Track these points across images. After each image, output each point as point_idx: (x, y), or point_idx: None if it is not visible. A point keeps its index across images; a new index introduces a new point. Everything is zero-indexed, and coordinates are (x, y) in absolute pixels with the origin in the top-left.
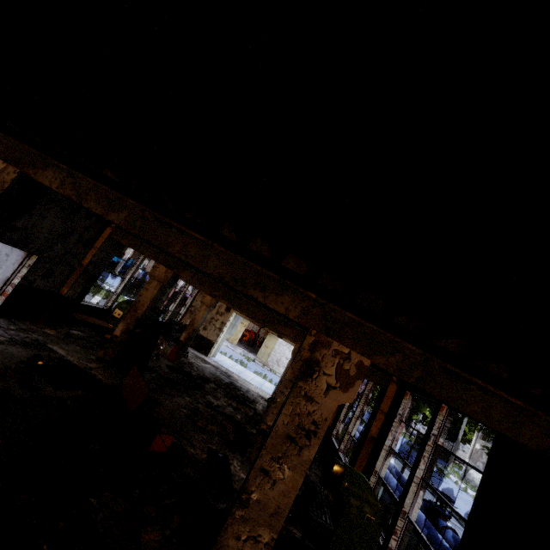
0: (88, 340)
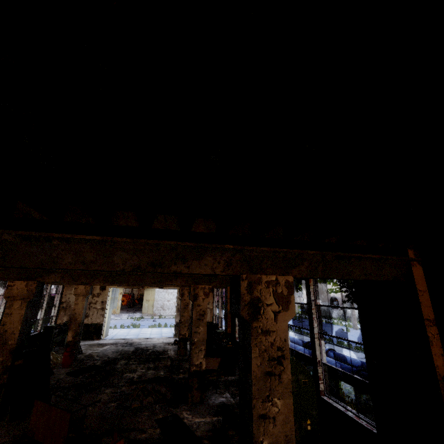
0: None
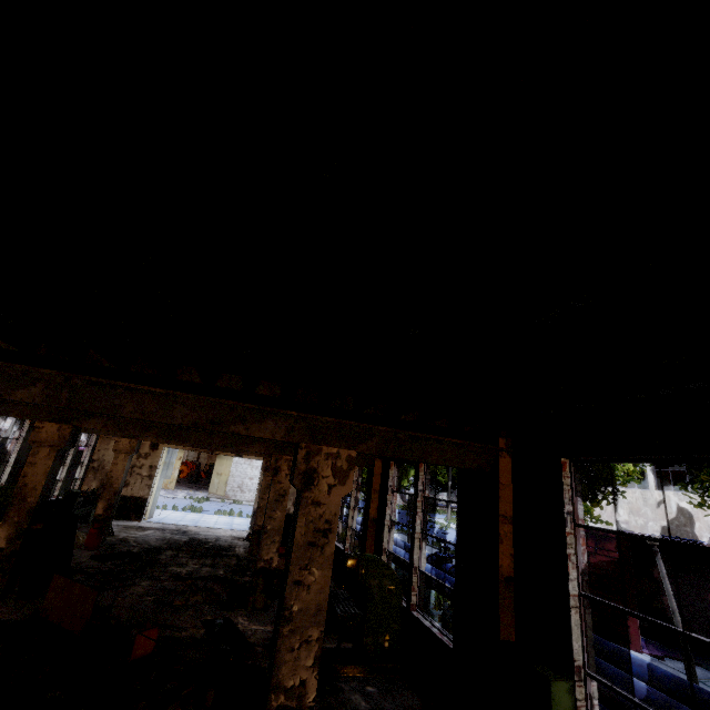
0: None
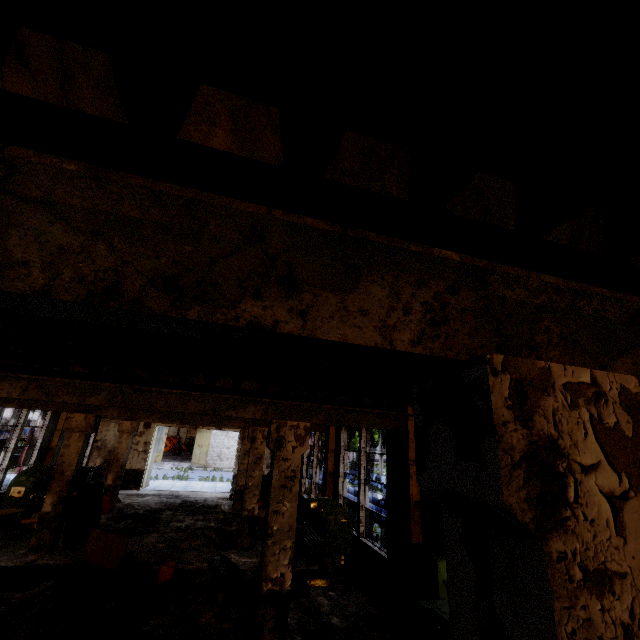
0: None
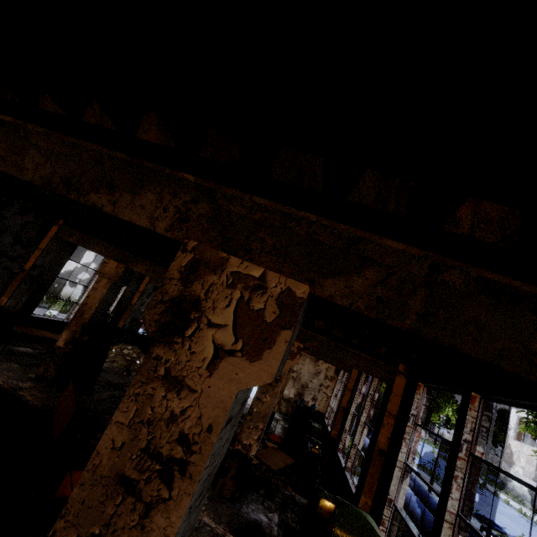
0: (37, 357)
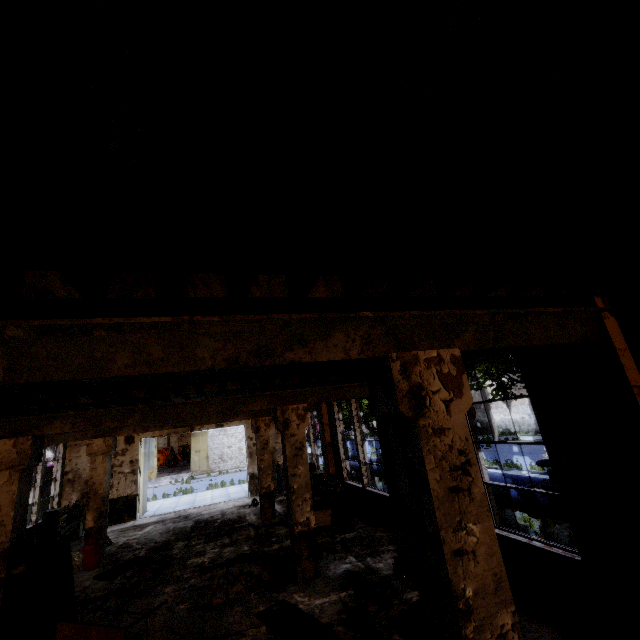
0: None
